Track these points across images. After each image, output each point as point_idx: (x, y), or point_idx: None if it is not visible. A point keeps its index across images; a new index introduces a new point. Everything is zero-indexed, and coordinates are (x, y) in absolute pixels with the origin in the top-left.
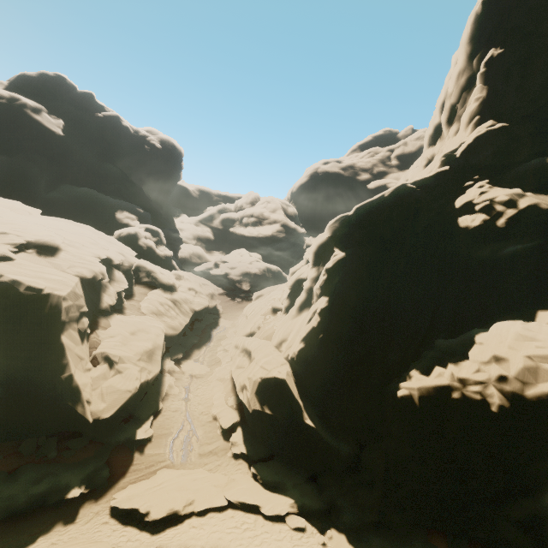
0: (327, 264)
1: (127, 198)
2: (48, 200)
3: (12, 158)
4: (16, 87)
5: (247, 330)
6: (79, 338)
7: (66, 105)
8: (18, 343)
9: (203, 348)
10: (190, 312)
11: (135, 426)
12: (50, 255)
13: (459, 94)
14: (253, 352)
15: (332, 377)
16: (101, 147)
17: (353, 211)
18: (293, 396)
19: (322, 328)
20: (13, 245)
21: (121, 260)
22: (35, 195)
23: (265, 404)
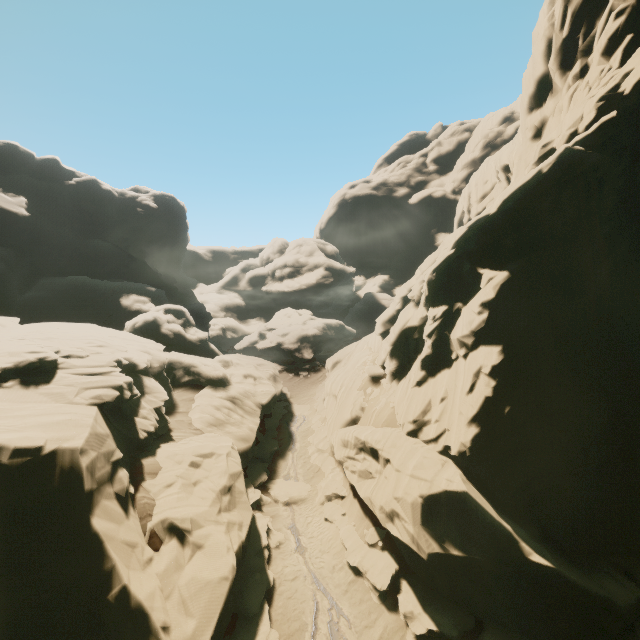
0: (483, 294)
1: (128, 278)
2: (26, 303)
3: None
4: None
5: (345, 415)
6: (120, 509)
7: (25, 178)
8: (16, 560)
9: (288, 456)
10: (257, 408)
11: (248, 636)
12: (44, 382)
13: (578, 20)
14: (381, 452)
15: (542, 470)
16: (82, 222)
17: (497, 206)
18: (489, 517)
19: (502, 396)
20: None
21: (147, 361)
22: (7, 300)
23: (446, 540)
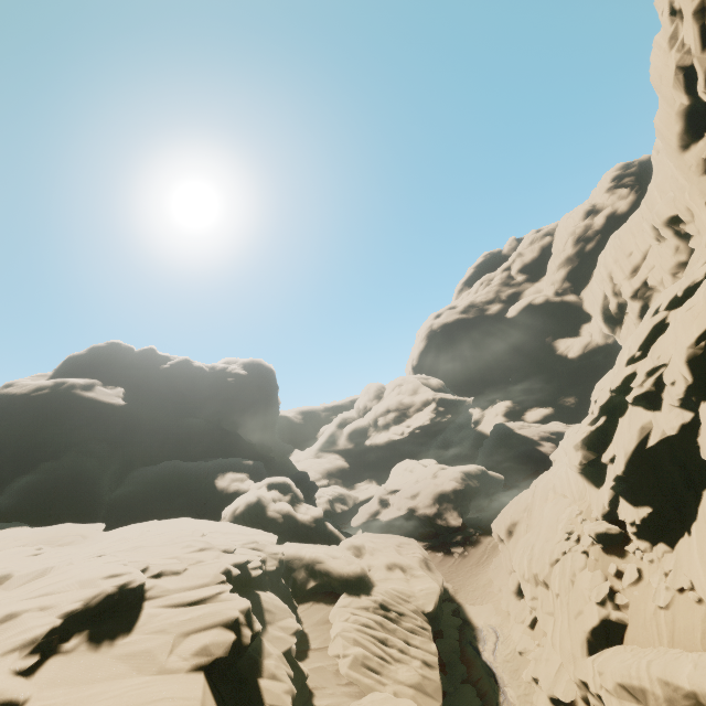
0: None
1: (221, 455)
2: (114, 503)
3: (59, 461)
4: (63, 373)
5: (589, 625)
6: None
7: (124, 371)
8: None
9: None
10: (423, 624)
11: None
12: (123, 630)
13: None
14: None
15: None
16: (174, 403)
17: None
18: None
19: None
20: (25, 647)
21: (261, 564)
22: (95, 503)
23: None
